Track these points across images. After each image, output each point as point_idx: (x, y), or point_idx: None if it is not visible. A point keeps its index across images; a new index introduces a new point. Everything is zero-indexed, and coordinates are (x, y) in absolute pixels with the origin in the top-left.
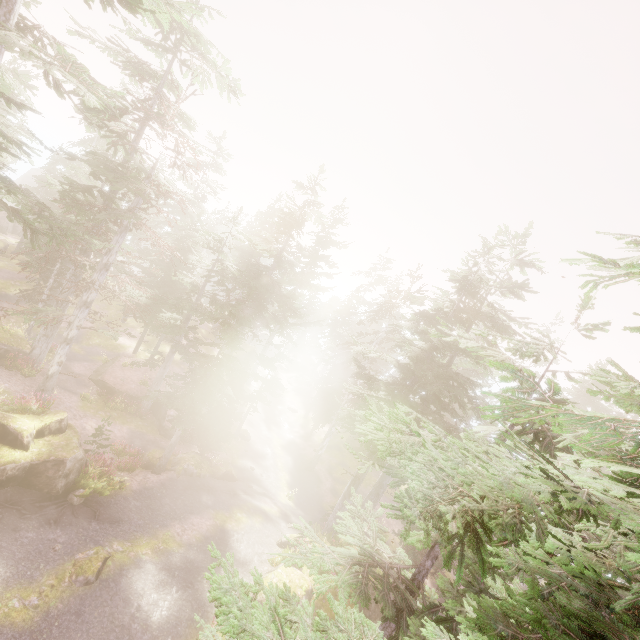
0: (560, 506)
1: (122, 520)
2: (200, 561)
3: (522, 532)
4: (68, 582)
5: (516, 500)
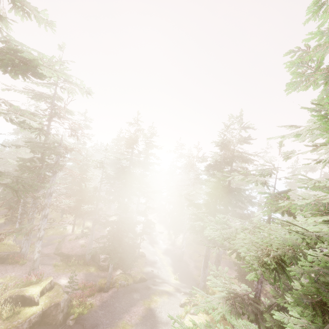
0: (307, 241)
1: (98, 324)
2: None
3: (298, 258)
4: None
5: (290, 246)
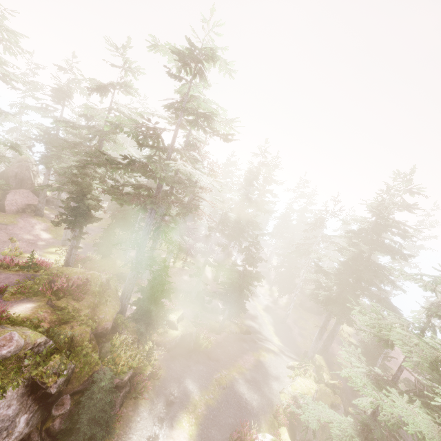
0: None
1: (219, 359)
2: (258, 377)
3: None
4: (217, 388)
5: None
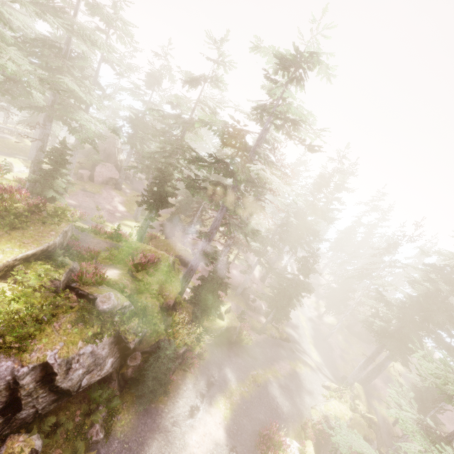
0: None
1: (256, 358)
2: (291, 386)
3: None
4: (252, 384)
5: None
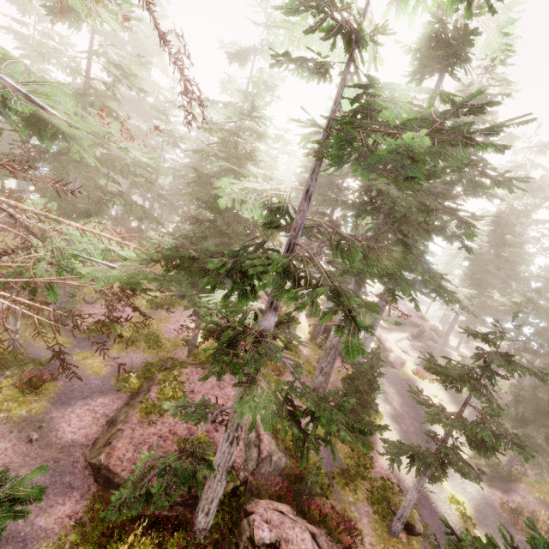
0: None
1: None
2: None
3: None
4: None
5: None
